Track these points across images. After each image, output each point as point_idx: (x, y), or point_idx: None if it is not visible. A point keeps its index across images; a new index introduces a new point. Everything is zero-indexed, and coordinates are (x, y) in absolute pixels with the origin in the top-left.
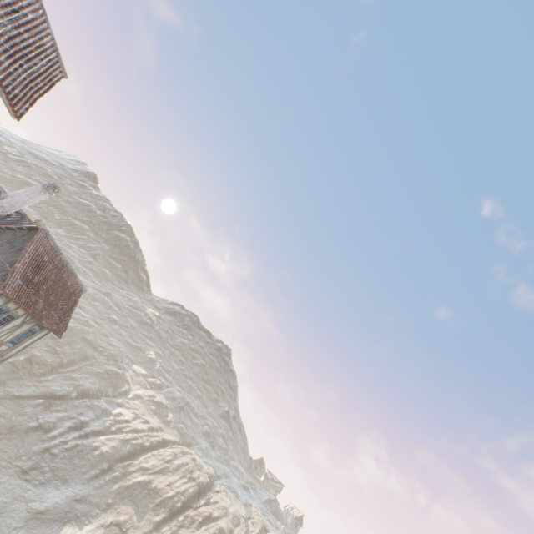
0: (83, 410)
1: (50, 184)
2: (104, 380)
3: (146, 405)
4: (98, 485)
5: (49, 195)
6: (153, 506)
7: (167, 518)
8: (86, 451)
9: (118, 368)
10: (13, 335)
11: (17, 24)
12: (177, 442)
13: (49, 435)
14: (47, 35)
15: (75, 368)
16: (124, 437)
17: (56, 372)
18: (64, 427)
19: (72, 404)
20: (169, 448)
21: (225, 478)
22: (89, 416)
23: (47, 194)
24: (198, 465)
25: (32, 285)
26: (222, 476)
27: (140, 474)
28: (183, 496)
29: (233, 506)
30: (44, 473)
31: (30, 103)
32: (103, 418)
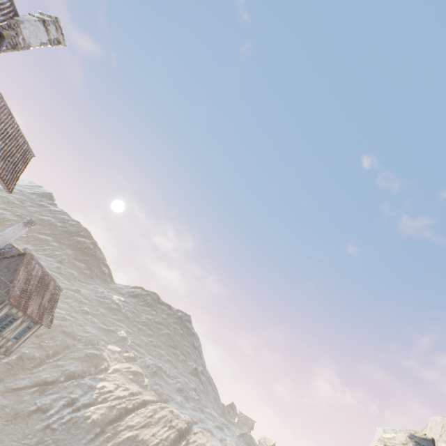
0: (72, 389)
1: (28, 221)
2: (86, 362)
3: (124, 376)
4: None
5: (29, 228)
6: None
7: None
8: (80, 421)
9: (96, 350)
10: (16, 332)
11: (4, 139)
12: (155, 401)
13: (47, 414)
14: (21, 137)
15: (60, 357)
16: (110, 404)
17: (44, 363)
18: (59, 406)
19: (62, 386)
20: (149, 406)
21: (201, 423)
22: (78, 393)
23: (27, 228)
24: (176, 415)
25: (26, 293)
26: (198, 422)
27: (128, 431)
28: (166, 442)
29: (209, 442)
30: (48, 445)
31: (16, 180)
32: (90, 392)
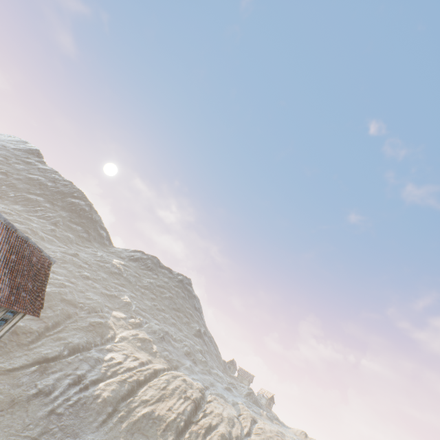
0: (78, 364)
1: None
2: (90, 332)
3: (132, 344)
4: (108, 429)
5: None
6: (160, 432)
7: (175, 439)
8: (89, 402)
9: (100, 318)
10: None
11: None
12: (166, 369)
13: (51, 397)
14: None
15: (61, 328)
16: (121, 379)
17: (43, 337)
18: (63, 386)
19: (65, 362)
20: (161, 376)
21: (212, 387)
22: (84, 369)
23: None
24: (189, 384)
25: None
26: (209, 386)
27: (142, 407)
28: (183, 416)
29: (225, 410)
30: (54, 434)
31: None
32: (98, 367)
